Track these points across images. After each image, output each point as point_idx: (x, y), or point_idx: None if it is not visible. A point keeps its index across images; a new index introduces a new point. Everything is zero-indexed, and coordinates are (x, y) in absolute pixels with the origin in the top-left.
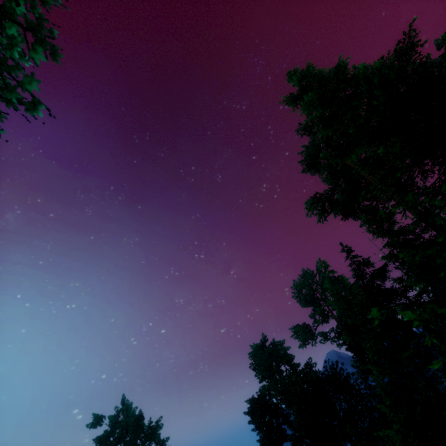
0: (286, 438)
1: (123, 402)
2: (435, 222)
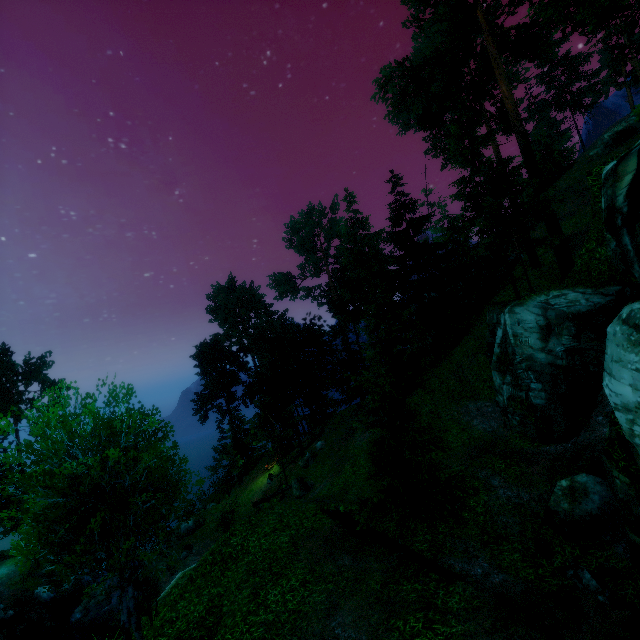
0: (239, 383)
1: None
2: (535, 163)
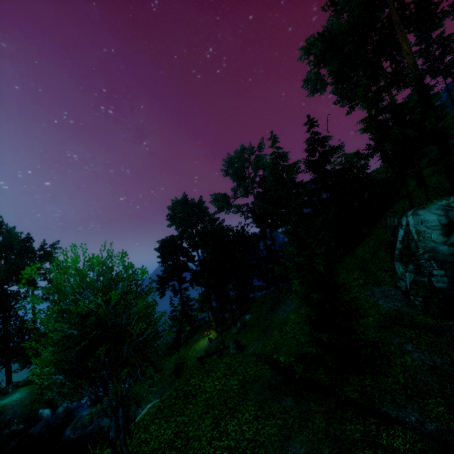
0: (188, 270)
1: (1, 225)
2: (431, 102)
